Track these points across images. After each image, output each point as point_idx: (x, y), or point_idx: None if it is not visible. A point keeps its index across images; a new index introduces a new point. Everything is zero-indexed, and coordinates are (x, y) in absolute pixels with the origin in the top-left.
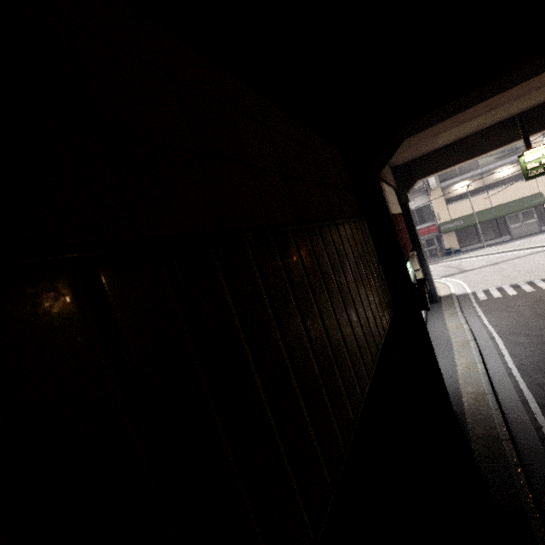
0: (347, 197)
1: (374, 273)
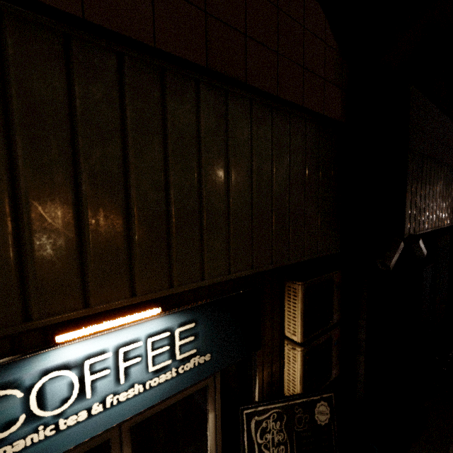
0: (451, 153)
1: (449, 198)
